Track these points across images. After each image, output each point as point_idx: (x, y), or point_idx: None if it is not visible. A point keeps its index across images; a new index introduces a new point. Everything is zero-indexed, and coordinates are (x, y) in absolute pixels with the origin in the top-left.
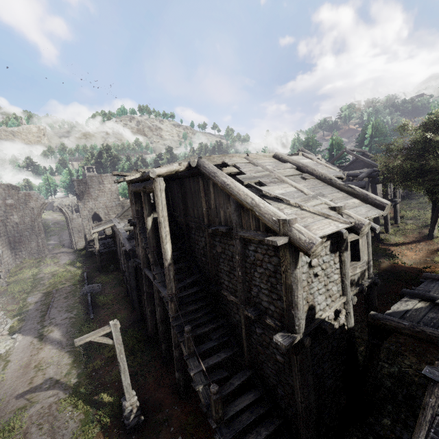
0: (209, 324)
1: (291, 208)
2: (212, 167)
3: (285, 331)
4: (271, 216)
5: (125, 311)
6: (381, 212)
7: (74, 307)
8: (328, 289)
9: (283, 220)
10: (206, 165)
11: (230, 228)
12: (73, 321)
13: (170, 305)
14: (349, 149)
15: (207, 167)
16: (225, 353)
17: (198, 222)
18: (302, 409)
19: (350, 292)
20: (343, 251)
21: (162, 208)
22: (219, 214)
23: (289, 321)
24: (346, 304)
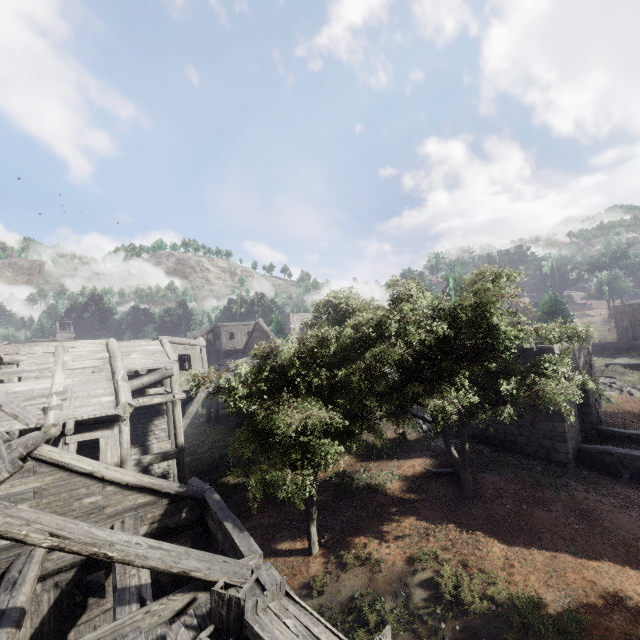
0: None
1: None
2: None
3: None
4: None
5: None
6: (110, 412)
7: None
8: None
9: None
10: None
11: None
12: None
13: None
14: None
15: None
16: None
17: None
18: None
19: None
20: None
21: None
22: None
23: None
24: None
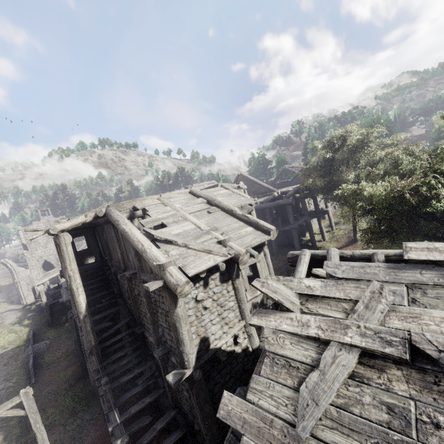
0: (135, 370)
1: (179, 249)
2: (117, 214)
3: (179, 368)
4: (153, 261)
5: (72, 366)
6: (267, 238)
7: (14, 374)
8: (223, 318)
9: (159, 265)
10: (112, 214)
11: (135, 272)
12: (11, 391)
13: (91, 358)
14: (288, 166)
15: (112, 215)
16: (150, 397)
17: (118, 267)
18: (208, 442)
19: (249, 315)
20: (235, 279)
21: (70, 261)
22: (130, 258)
23: (179, 358)
24: (247, 327)
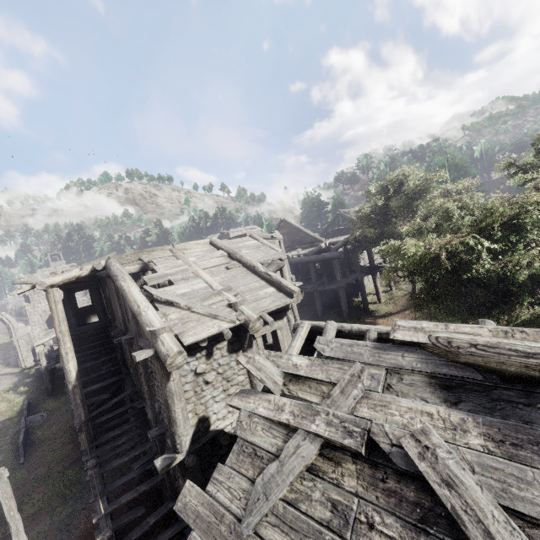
0: (132, 452)
1: (180, 312)
2: (117, 268)
3: (171, 452)
4: (147, 326)
5: (69, 445)
6: (289, 301)
7: (1, 451)
8: (229, 394)
9: (151, 331)
10: (111, 267)
11: (132, 337)
12: None
13: (80, 436)
14: (343, 211)
15: (112, 269)
16: (146, 485)
17: (119, 329)
18: None
19: None
20: (247, 349)
21: (60, 322)
22: (130, 320)
23: (171, 440)
24: None
